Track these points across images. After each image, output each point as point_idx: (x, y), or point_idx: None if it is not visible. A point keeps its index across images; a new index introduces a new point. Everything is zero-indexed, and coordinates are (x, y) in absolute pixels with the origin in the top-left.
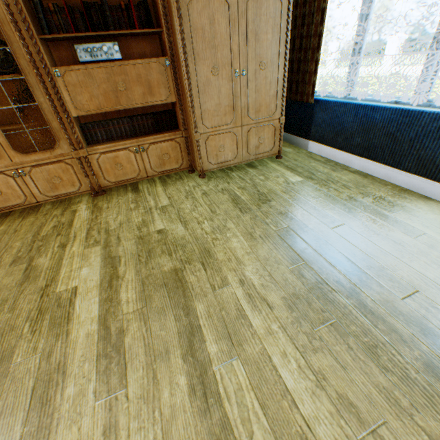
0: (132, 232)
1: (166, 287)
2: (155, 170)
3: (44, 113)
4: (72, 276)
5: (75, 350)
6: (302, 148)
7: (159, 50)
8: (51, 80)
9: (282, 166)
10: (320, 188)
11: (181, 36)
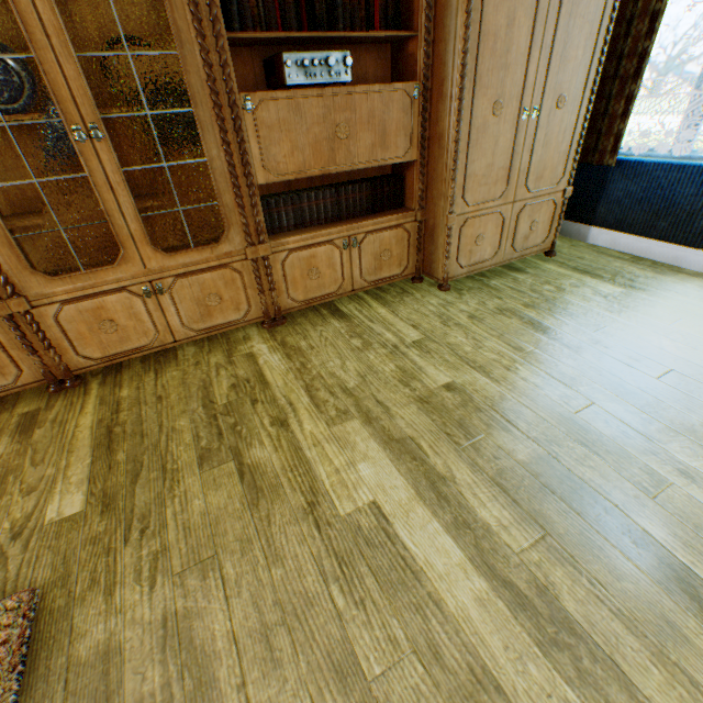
0: (396, 390)
1: (553, 493)
2: (365, 278)
3: (213, 176)
4: (348, 482)
5: (480, 637)
6: (575, 239)
7: (388, 71)
8: (236, 117)
9: (566, 267)
10: (666, 303)
11: (465, 45)
